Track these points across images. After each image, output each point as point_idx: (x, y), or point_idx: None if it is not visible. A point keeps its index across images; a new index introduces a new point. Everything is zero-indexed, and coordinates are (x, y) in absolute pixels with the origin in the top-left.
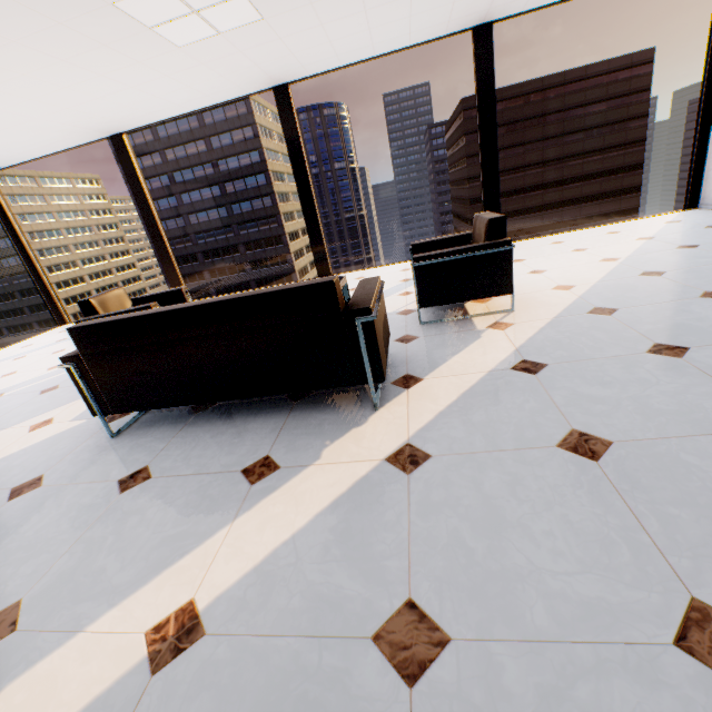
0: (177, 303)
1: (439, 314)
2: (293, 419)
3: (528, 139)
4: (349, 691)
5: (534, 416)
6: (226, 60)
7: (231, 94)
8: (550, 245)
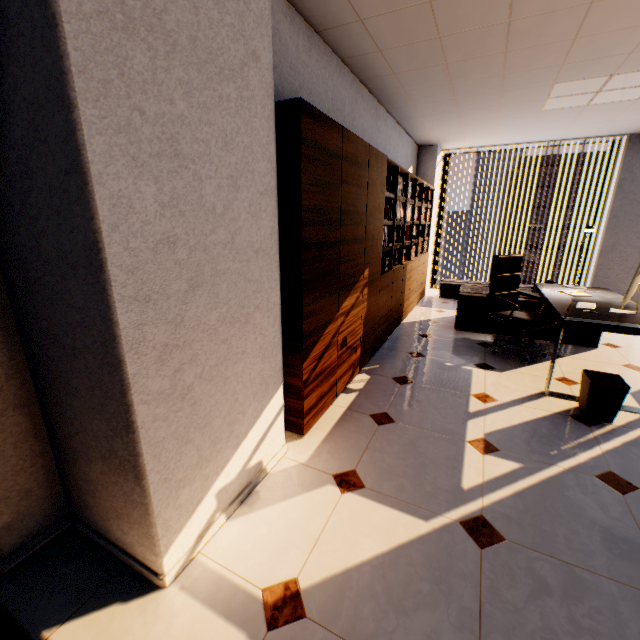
0: None
1: None
2: None
3: (578, 203)
4: None
5: None
6: None
7: None
8: None
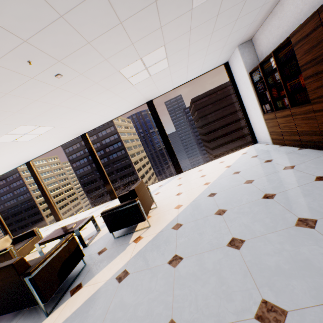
0: (32, 236)
1: (127, 229)
2: None
3: (222, 106)
4: None
5: (93, 322)
6: (52, 137)
7: (65, 141)
8: (197, 172)
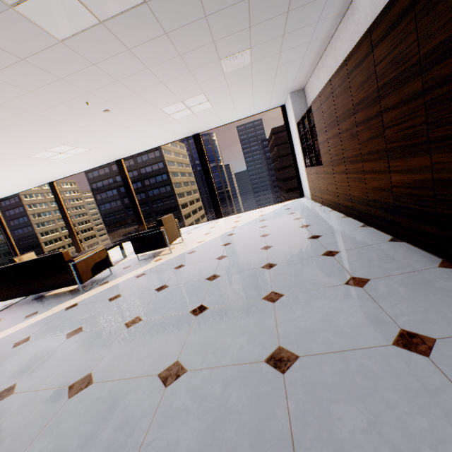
0: None
1: (151, 255)
2: (58, 299)
3: None
4: (1, 351)
5: (117, 291)
6: (86, 158)
7: (97, 164)
8: (234, 218)
